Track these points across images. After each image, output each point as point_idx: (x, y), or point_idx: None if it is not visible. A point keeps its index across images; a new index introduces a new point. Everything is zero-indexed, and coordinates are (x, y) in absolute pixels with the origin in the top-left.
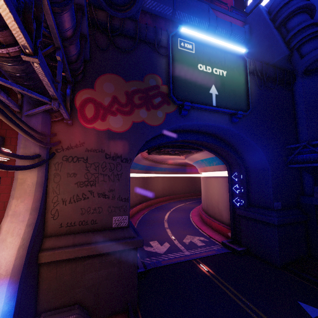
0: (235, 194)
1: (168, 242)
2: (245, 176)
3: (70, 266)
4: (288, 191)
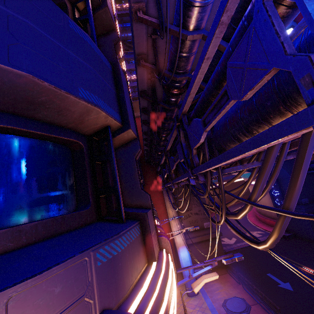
0: (274, 196)
1: (234, 237)
2: (277, 184)
3: (193, 247)
4: (312, 189)
